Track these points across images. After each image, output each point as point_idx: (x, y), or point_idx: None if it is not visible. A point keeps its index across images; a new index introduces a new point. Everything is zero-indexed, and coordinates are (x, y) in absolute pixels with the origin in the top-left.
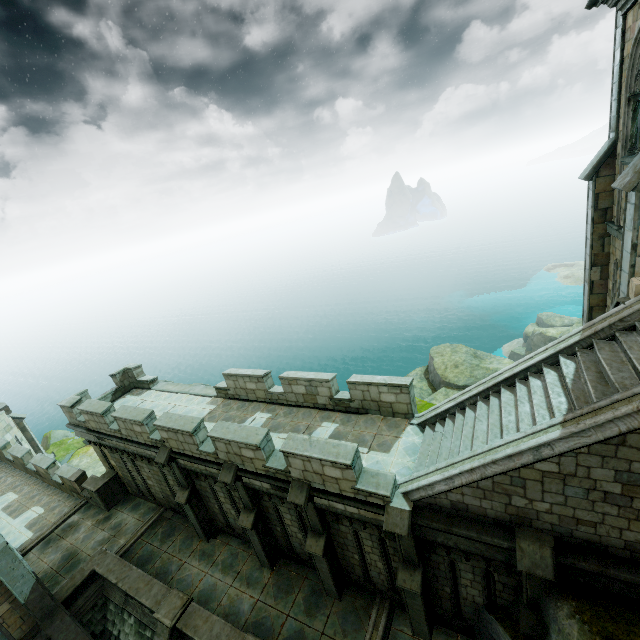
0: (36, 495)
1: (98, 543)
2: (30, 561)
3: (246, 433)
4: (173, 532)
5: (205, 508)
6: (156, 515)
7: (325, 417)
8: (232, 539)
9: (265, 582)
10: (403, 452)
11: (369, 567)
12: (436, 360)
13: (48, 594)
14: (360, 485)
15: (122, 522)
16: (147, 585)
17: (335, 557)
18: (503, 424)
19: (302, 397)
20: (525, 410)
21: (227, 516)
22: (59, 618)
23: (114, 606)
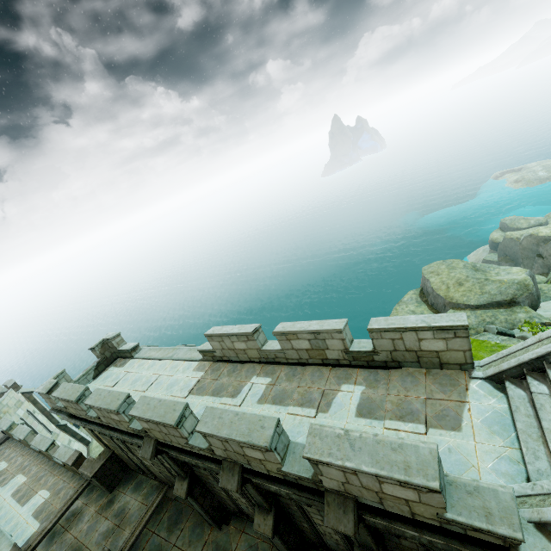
0: (43, 476)
1: (102, 536)
2: None
3: (247, 426)
4: (180, 517)
5: (210, 493)
6: (159, 496)
7: (342, 377)
8: (247, 525)
9: None
10: (485, 429)
11: None
12: (433, 280)
13: None
14: (453, 513)
15: (125, 507)
16: None
17: None
18: None
19: (306, 353)
20: None
21: (237, 503)
22: None
23: None
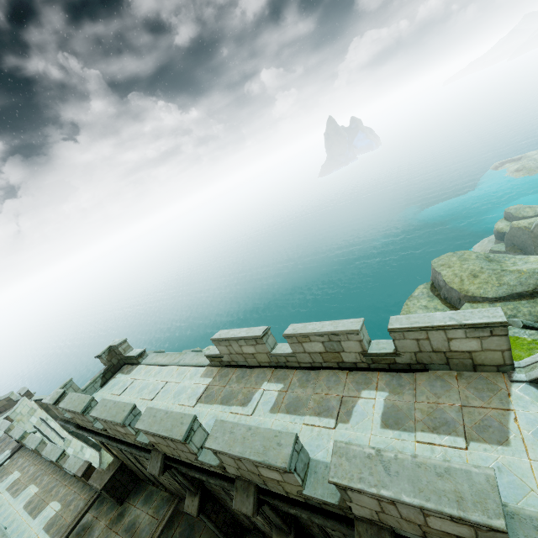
0: (54, 487)
1: None
2: None
3: (261, 443)
4: (192, 533)
5: (223, 508)
6: (170, 509)
7: (361, 382)
8: None
9: None
10: None
11: None
12: (444, 273)
13: None
14: None
15: (136, 521)
16: None
17: None
18: None
19: (319, 356)
20: None
21: (252, 520)
22: None
23: None
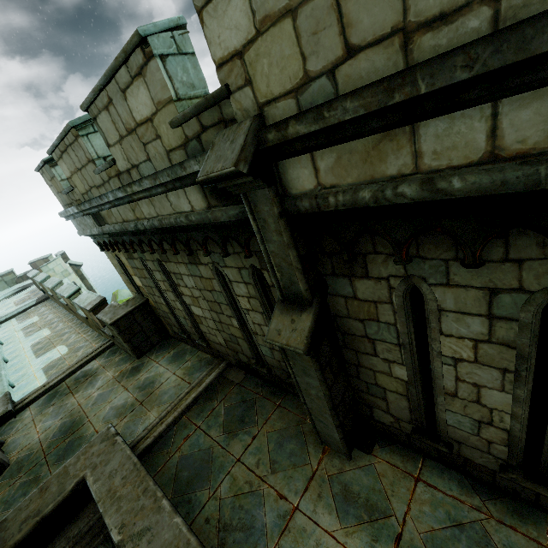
0: (66, 333)
1: (114, 411)
2: (21, 423)
3: None
4: (250, 414)
5: (344, 372)
6: (212, 374)
7: None
8: (428, 466)
9: None
10: None
11: None
12: None
13: None
14: None
15: (155, 379)
16: None
17: None
18: None
19: None
20: None
21: (441, 406)
22: None
23: None
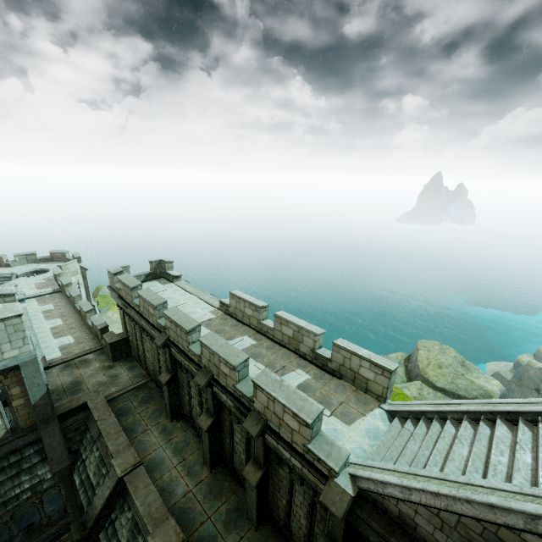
0: (74, 328)
1: (97, 383)
2: (52, 374)
3: (229, 351)
4: (150, 400)
5: (178, 394)
6: (143, 381)
7: (301, 365)
8: (190, 428)
9: (202, 478)
10: (364, 432)
11: (292, 517)
12: (421, 353)
13: (51, 405)
14: (312, 446)
15: (119, 375)
16: (116, 433)
17: (266, 491)
18: (491, 462)
19: (287, 339)
20: (524, 459)
21: (192, 409)
22: (52, 426)
23: (90, 436)
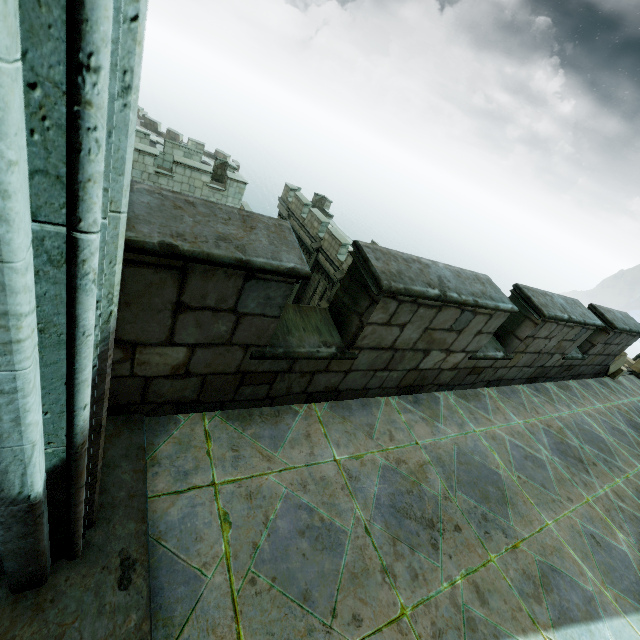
0: None
1: None
2: None
3: None
4: None
5: (304, 290)
6: None
7: None
8: None
9: None
10: None
11: None
12: None
13: None
14: None
15: None
16: None
17: None
18: None
19: None
20: None
21: (311, 302)
22: None
23: None
